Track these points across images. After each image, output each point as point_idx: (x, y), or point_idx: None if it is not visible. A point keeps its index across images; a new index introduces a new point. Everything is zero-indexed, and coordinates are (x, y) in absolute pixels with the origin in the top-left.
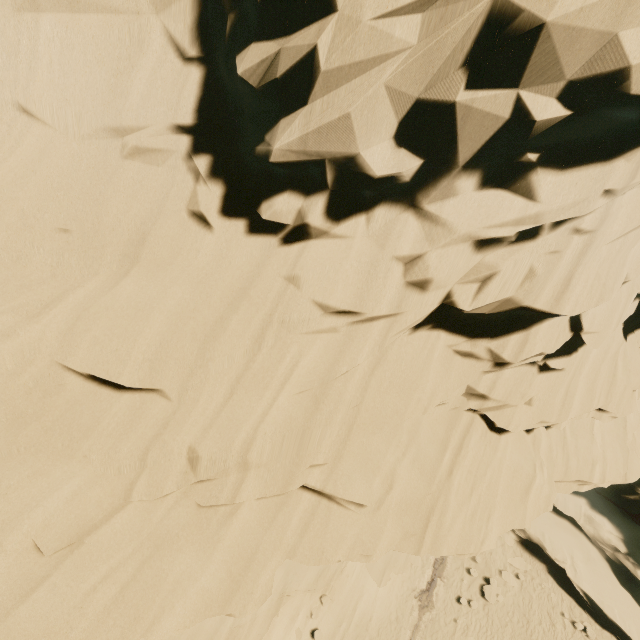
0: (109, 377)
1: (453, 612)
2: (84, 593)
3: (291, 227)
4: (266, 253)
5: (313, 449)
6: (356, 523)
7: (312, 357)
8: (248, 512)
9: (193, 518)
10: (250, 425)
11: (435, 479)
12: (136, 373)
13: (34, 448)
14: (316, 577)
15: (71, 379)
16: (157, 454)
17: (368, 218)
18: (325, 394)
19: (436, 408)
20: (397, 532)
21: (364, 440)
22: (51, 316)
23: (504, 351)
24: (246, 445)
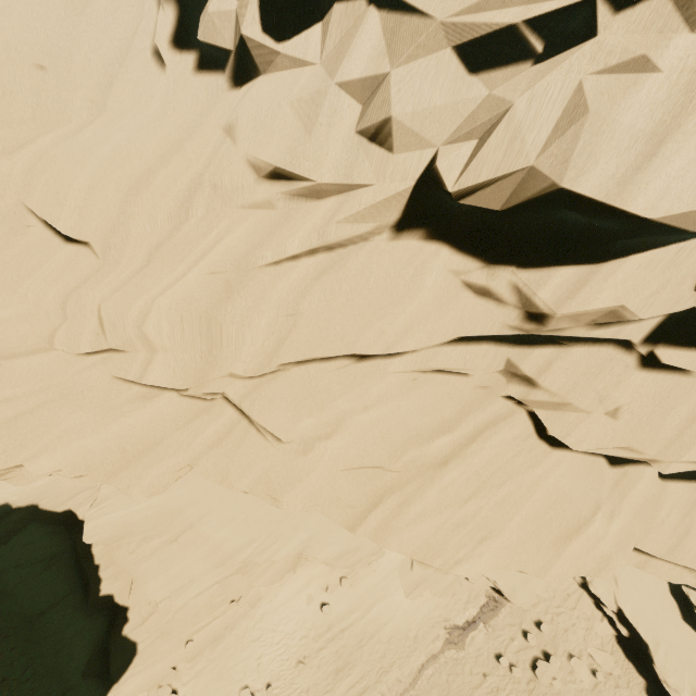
0: (52, 222)
1: (486, 666)
2: None
3: (233, 55)
4: (214, 99)
5: (231, 353)
6: (270, 458)
7: (238, 235)
8: (166, 404)
9: (104, 385)
10: (150, 295)
11: (405, 455)
12: (69, 220)
13: None
14: (338, 555)
15: (33, 223)
16: (74, 306)
17: (322, 32)
18: (243, 283)
19: (452, 378)
20: (323, 491)
21: (311, 371)
22: (21, 155)
23: (538, 291)
24: (143, 316)
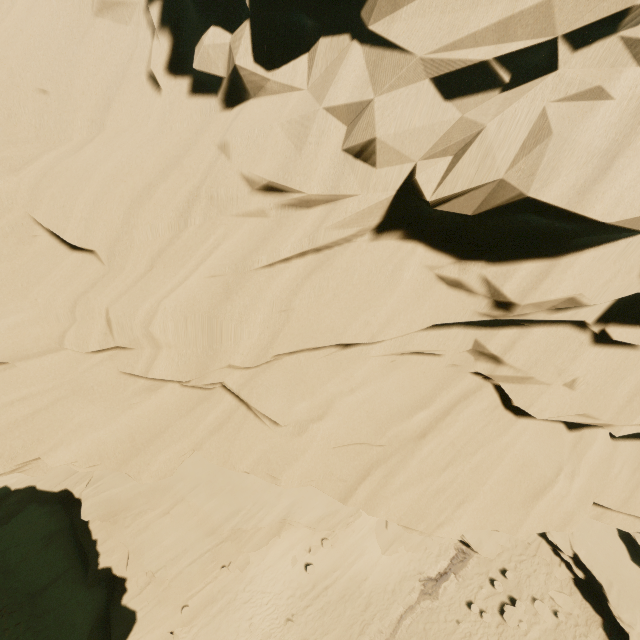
0: (59, 232)
1: (458, 613)
2: (3, 403)
3: (226, 81)
4: (207, 119)
5: (230, 346)
6: (268, 440)
7: (234, 241)
8: (169, 394)
9: (112, 380)
10: (156, 298)
11: (388, 431)
12: (76, 231)
13: (2, 282)
14: (319, 518)
15: (40, 233)
16: (83, 309)
17: (308, 62)
18: (240, 285)
19: (426, 358)
20: (317, 467)
21: (302, 359)
22: (27, 172)
23: (505, 283)
24: (149, 317)
